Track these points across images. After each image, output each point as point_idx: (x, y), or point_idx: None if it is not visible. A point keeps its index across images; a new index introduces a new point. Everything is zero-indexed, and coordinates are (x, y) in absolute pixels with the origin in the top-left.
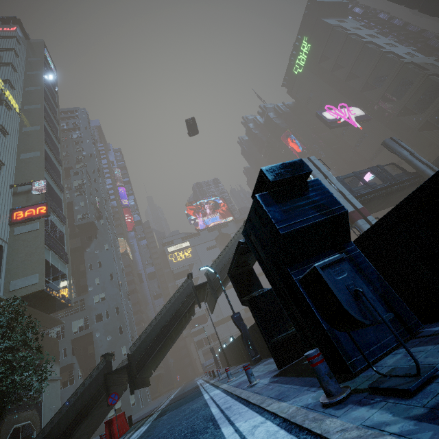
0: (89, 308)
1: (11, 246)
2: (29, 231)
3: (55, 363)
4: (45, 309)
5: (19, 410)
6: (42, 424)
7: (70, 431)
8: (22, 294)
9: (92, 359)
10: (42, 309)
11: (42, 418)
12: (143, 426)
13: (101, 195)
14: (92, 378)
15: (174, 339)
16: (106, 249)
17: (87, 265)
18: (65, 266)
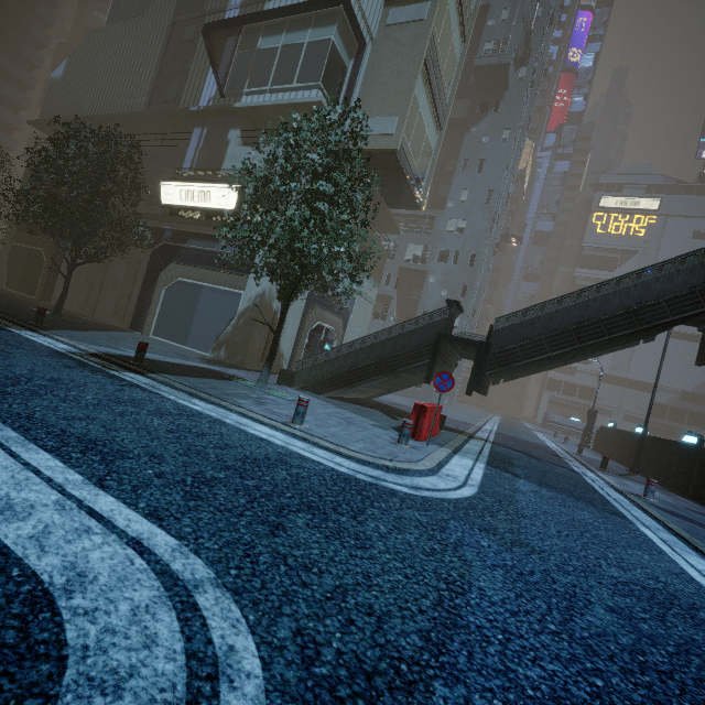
0: (436, 235)
1: (376, 49)
2: (408, 21)
3: (375, 281)
4: (387, 196)
5: (327, 309)
6: (344, 340)
7: (366, 374)
8: (368, 147)
9: (412, 307)
10: (384, 192)
11: (345, 334)
12: (467, 458)
13: (548, 1)
14: (416, 326)
15: (573, 357)
16: (503, 139)
17: (460, 161)
18: (435, 133)
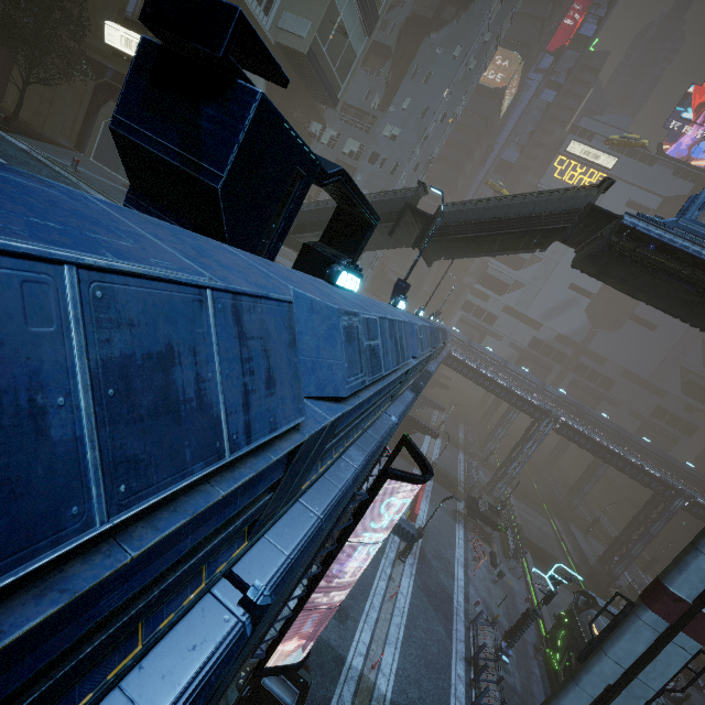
0: (373, 136)
1: None
2: None
3: None
4: (309, 89)
5: None
6: None
7: None
8: (285, 43)
9: None
10: (305, 84)
11: None
12: None
13: None
14: None
15: (366, 247)
16: (454, 56)
17: (413, 66)
18: (363, 39)
